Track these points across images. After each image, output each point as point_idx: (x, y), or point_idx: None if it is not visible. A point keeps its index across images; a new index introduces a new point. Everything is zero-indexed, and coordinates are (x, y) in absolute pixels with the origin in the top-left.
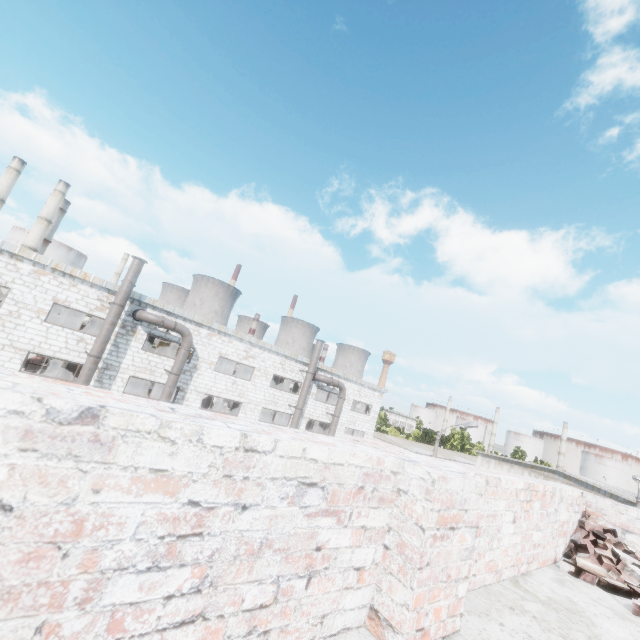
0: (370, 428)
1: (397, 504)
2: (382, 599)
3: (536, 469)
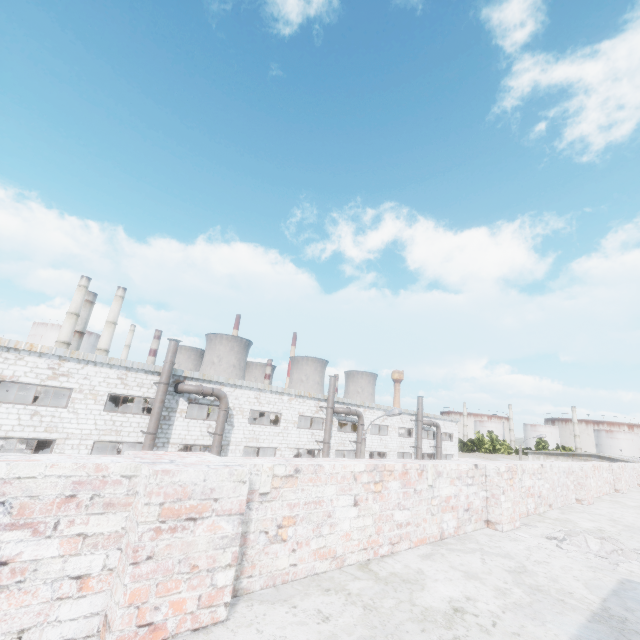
0: (455, 450)
1: (635, 470)
2: (638, 482)
3: (576, 456)
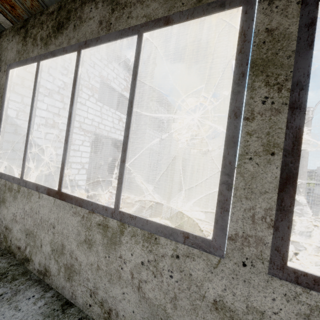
0: None
1: None
2: None
3: None
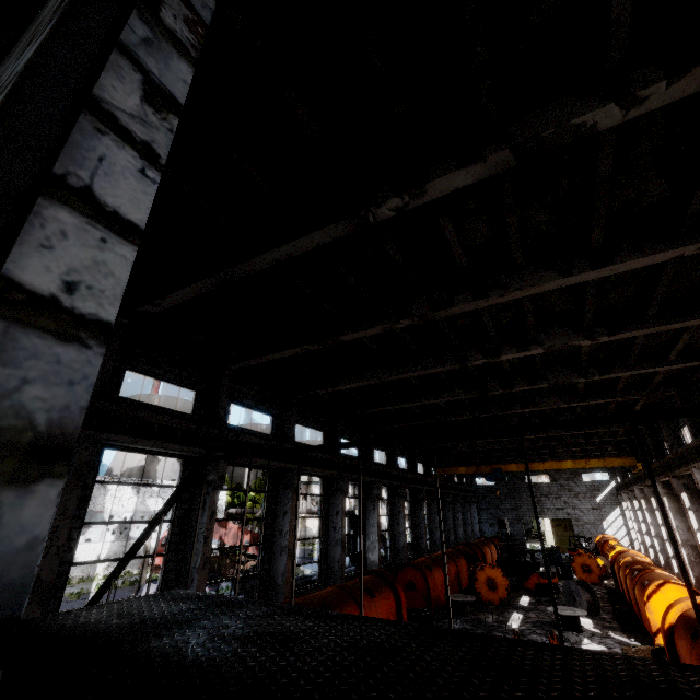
0: None
1: None
2: None
3: None
